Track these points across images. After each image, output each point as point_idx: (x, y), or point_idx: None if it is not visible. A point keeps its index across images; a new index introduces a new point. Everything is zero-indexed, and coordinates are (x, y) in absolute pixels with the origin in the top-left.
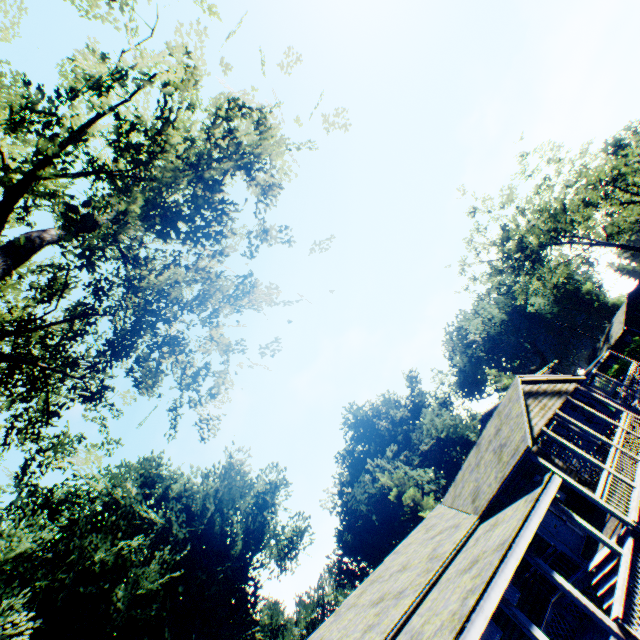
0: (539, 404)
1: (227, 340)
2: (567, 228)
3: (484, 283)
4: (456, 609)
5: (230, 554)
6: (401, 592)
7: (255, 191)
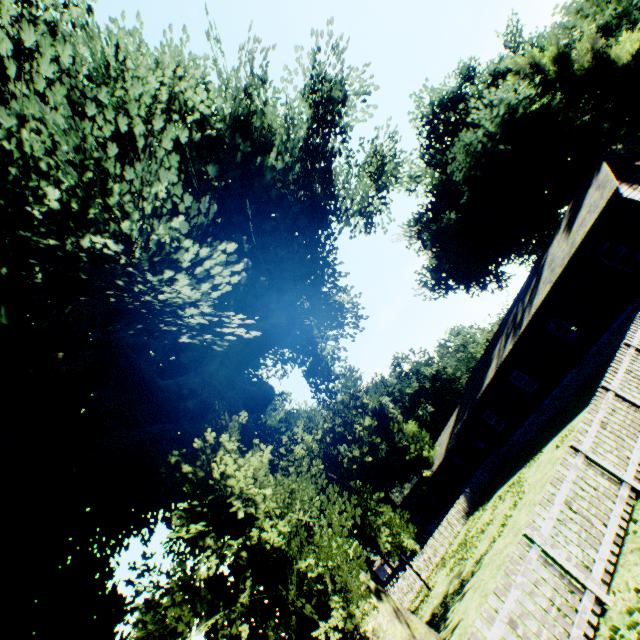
0: None
1: None
2: None
3: None
4: None
5: None
6: None
7: None
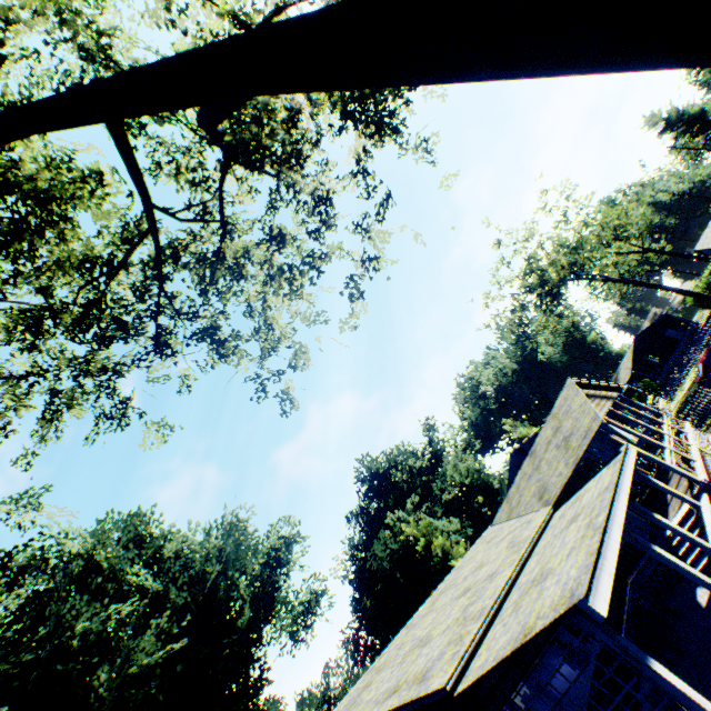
0: (593, 402)
1: (282, 333)
2: (585, 263)
3: (505, 320)
4: (584, 532)
5: (233, 629)
6: (492, 574)
7: (363, 143)
